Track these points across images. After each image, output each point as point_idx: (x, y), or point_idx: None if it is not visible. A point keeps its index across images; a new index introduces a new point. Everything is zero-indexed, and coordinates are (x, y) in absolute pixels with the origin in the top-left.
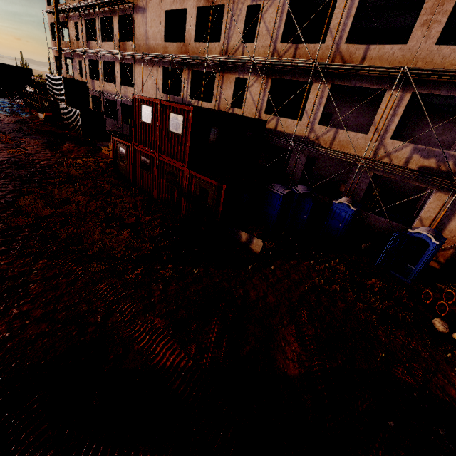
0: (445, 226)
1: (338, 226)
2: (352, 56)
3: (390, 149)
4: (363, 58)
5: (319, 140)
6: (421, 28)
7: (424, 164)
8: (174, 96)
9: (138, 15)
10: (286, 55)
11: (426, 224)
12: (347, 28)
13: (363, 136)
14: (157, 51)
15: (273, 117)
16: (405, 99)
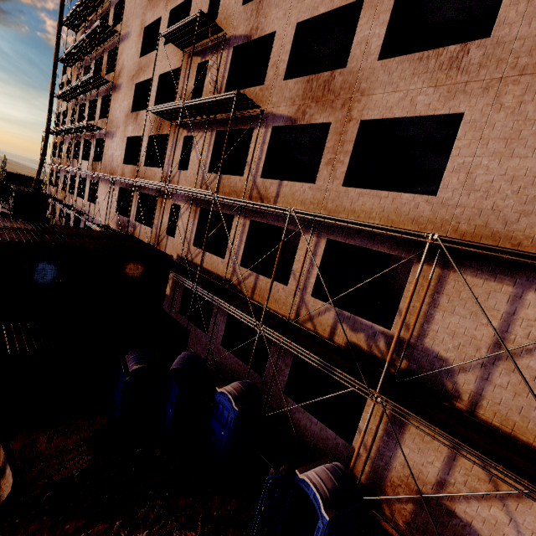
0: (394, 454)
1: (221, 433)
2: (267, 191)
3: (310, 311)
4: (277, 194)
5: (241, 285)
6: (326, 167)
7: (352, 340)
8: (123, 217)
9: (109, 139)
10: (212, 185)
11: (368, 441)
12: (262, 162)
13: (284, 287)
14: (117, 172)
15: (200, 251)
16: (321, 246)
